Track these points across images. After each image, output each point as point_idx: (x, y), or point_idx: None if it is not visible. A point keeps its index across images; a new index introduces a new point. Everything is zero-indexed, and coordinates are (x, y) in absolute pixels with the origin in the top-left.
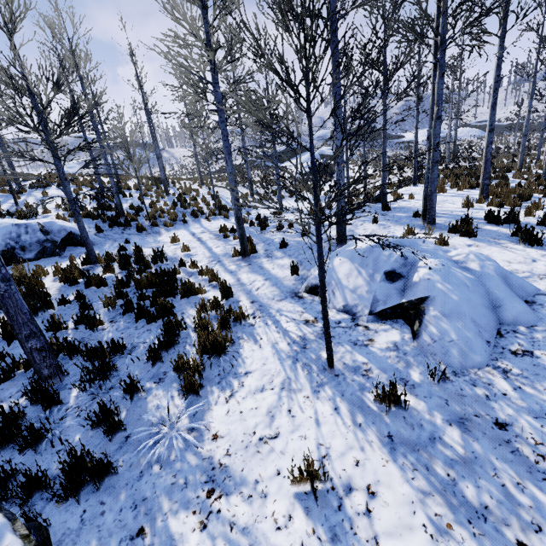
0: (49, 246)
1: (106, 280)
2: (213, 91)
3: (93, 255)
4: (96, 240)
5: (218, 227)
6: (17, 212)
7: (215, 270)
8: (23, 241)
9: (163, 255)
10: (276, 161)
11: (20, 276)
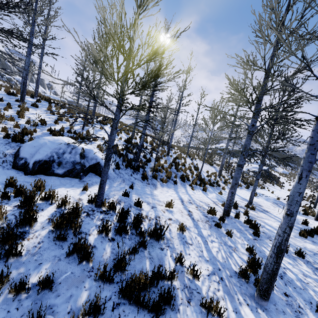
0: (77, 168)
1: (94, 248)
2: (317, 96)
3: (100, 198)
4: (112, 175)
5: (208, 207)
6: (79, 133)
7: (221, 302)
8: (63, 158)
9: (162, 235)
10: (262, 166)
11: (27, 199)
